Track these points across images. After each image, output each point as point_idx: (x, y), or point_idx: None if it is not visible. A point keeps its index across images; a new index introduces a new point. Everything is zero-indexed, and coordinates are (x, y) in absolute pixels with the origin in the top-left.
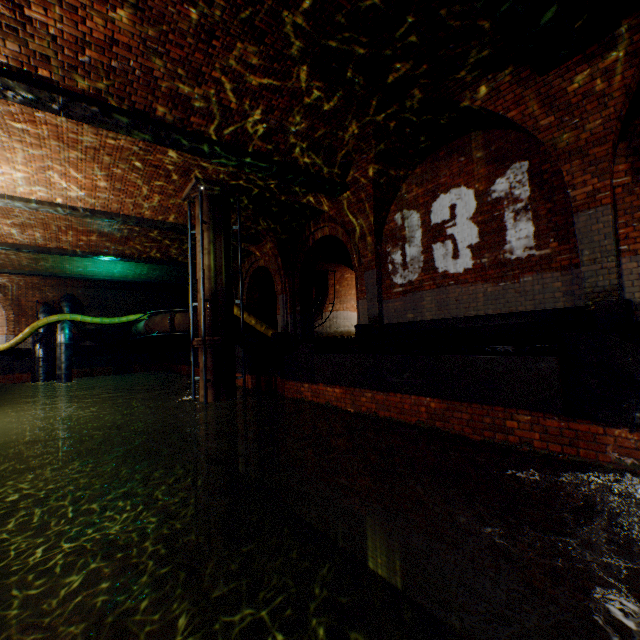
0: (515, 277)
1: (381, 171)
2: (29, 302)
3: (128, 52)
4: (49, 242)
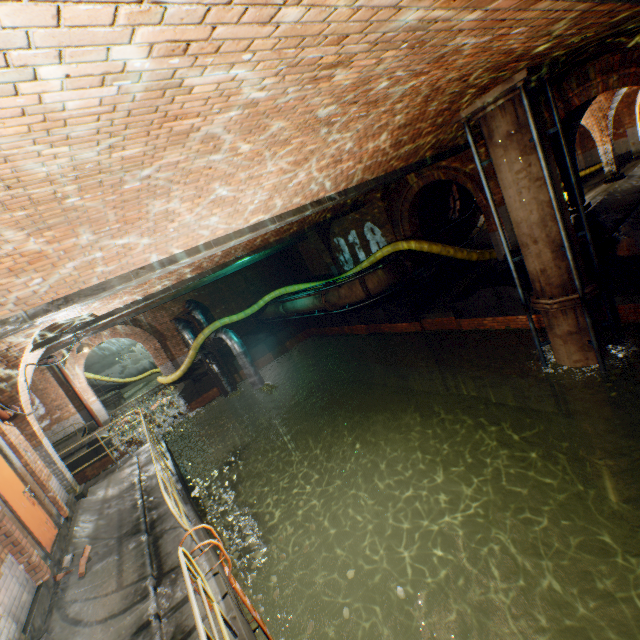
0: None
1: None
2: (162, 325)
3: None
4: (227, 257)
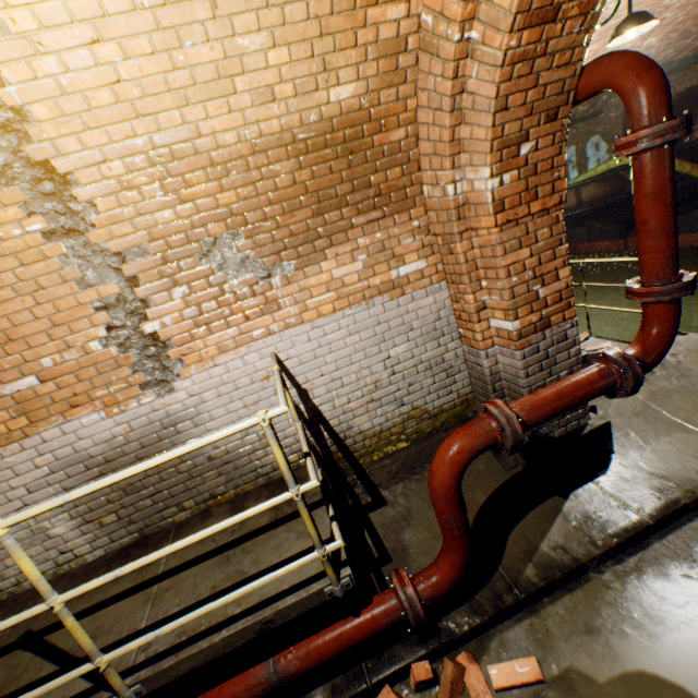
0: None
1: None
2: None
3: None
4: None
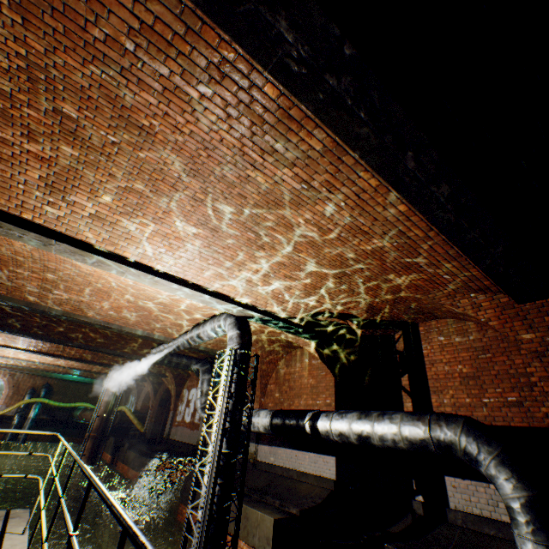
0: (194, 429)
1: (177, 374)
2: (25, 385)
3: (89, 353)
4: (50, 368)
